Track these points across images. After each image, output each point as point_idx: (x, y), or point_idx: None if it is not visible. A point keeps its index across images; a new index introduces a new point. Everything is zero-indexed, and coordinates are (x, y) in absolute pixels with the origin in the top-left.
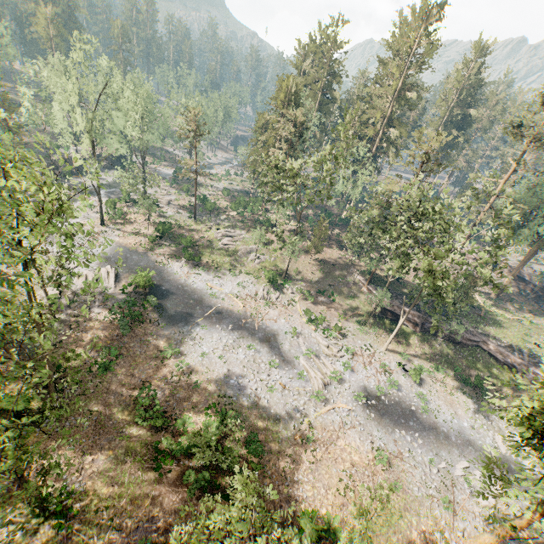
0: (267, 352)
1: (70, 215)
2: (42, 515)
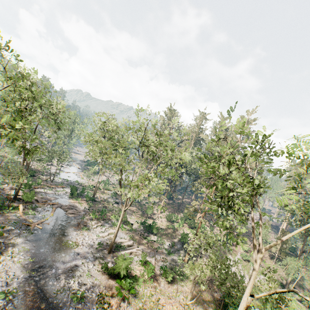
0: None
1: None
2: None
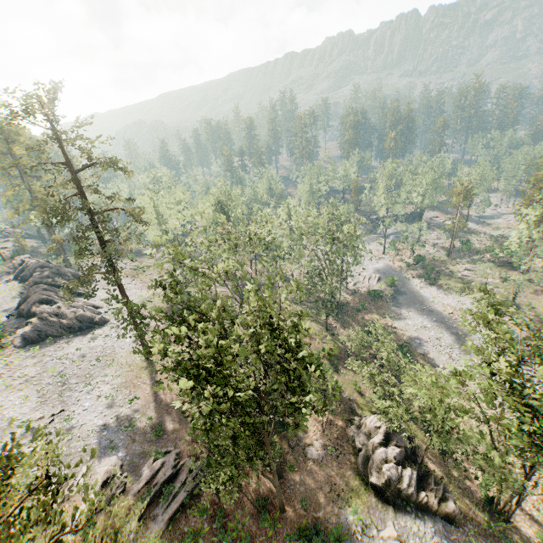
0: (452, 339)
1: (358, 238)
2: (326, 331)
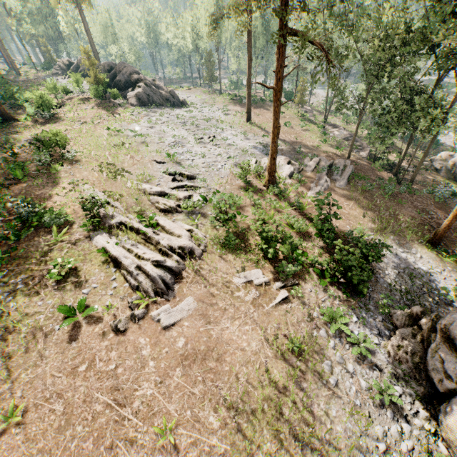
0: None
1: None
2: None
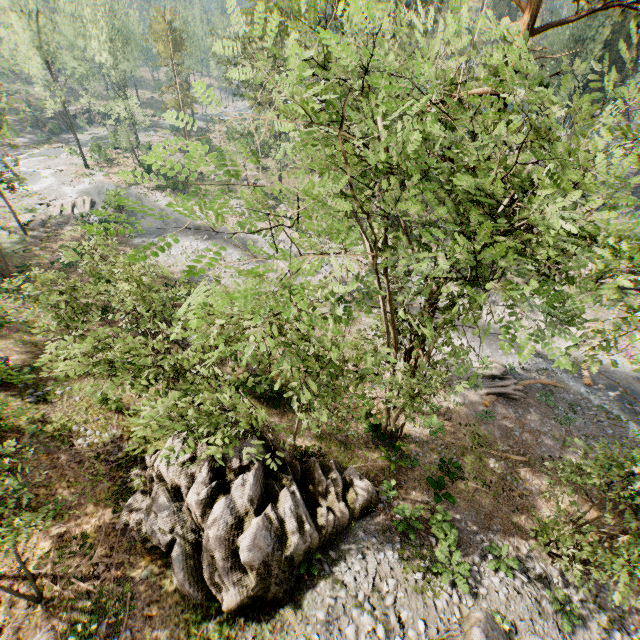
0: (240, 254)
1: None
2: None
